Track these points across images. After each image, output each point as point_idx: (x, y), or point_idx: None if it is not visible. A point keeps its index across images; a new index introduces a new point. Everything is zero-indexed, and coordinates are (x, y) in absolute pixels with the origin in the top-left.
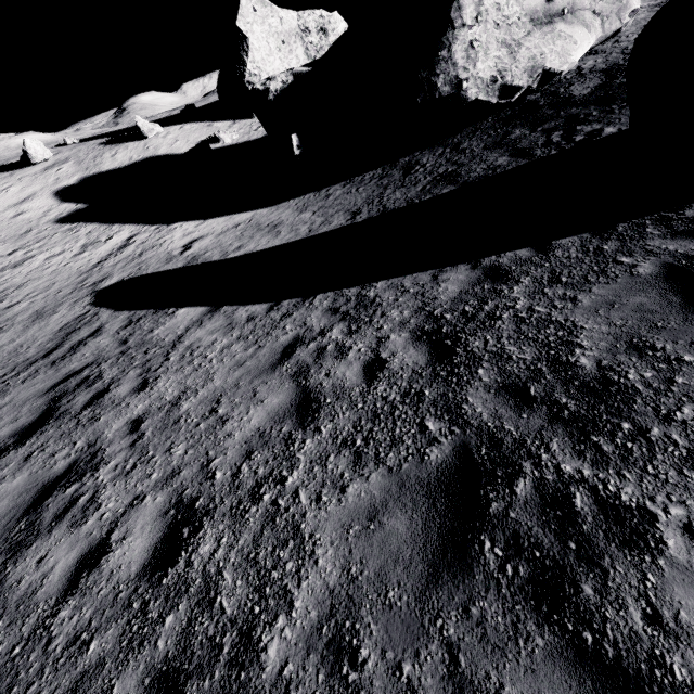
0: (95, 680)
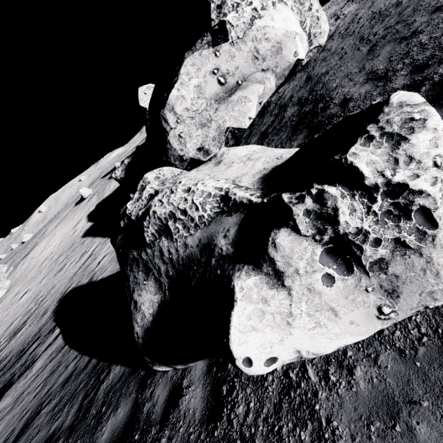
0: None
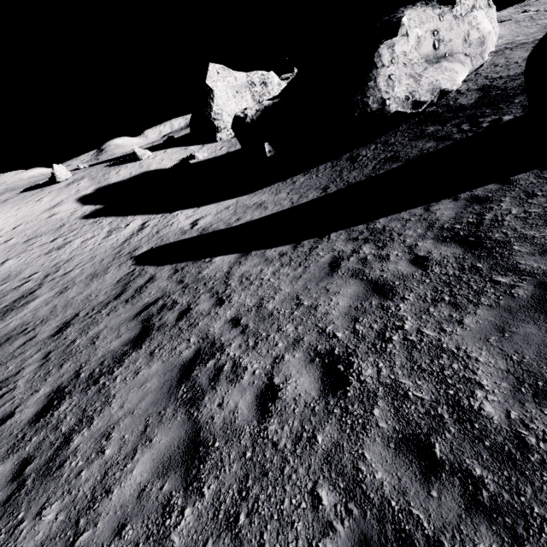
0: (342, 454)
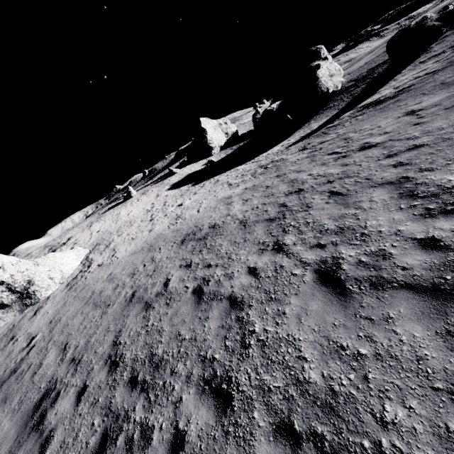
0: None
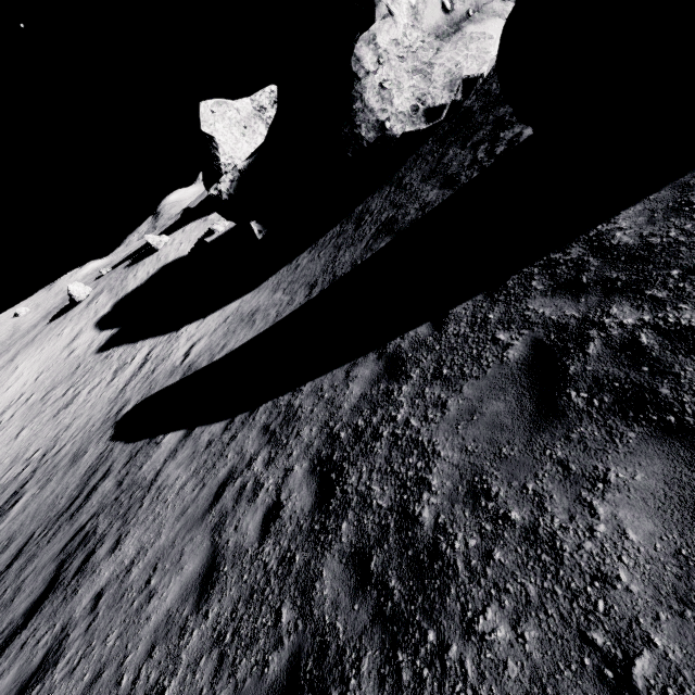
0: None
